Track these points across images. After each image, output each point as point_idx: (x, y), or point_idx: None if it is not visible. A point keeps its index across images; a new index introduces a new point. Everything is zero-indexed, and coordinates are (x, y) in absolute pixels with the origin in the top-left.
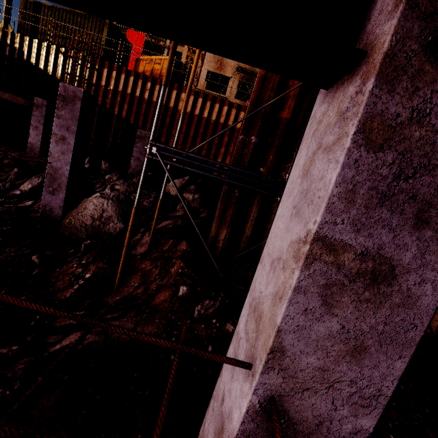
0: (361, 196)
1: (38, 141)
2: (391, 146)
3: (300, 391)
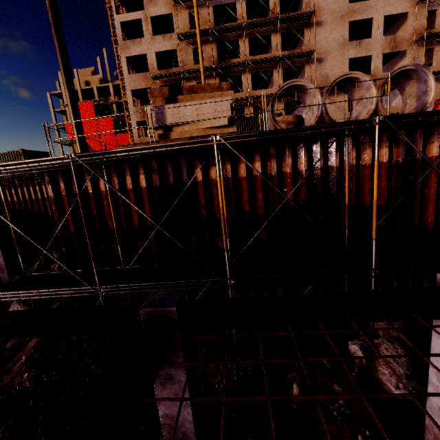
0: None
1: (2, 260)
2: None
3: None
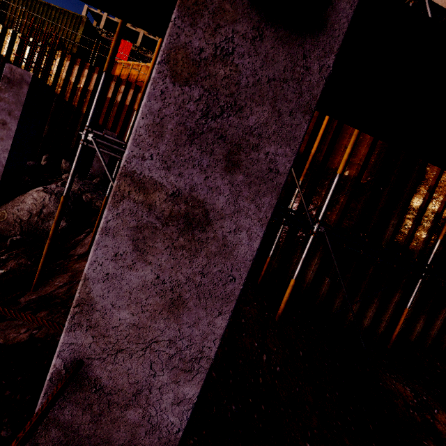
0: (169, 130)
1: None
2: (197, 82)
3: (113, 353)
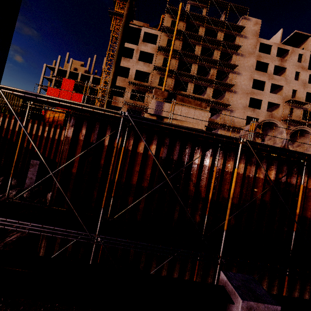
0: None
1: None
2: None
3: None
